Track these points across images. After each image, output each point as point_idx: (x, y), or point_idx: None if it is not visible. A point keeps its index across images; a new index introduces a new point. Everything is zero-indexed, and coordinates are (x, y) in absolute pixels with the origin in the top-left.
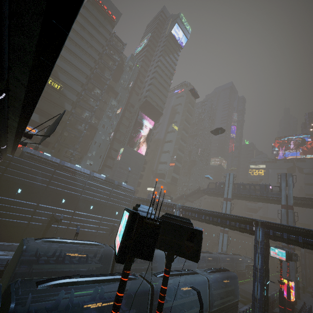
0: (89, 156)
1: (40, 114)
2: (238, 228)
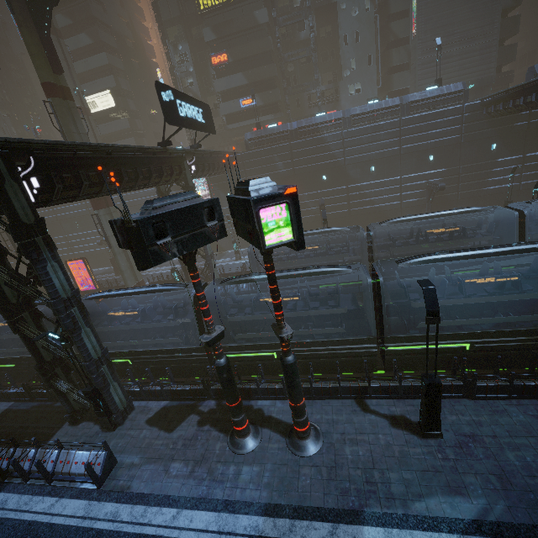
0: (347, 78)
1: (242, 68)
2: None
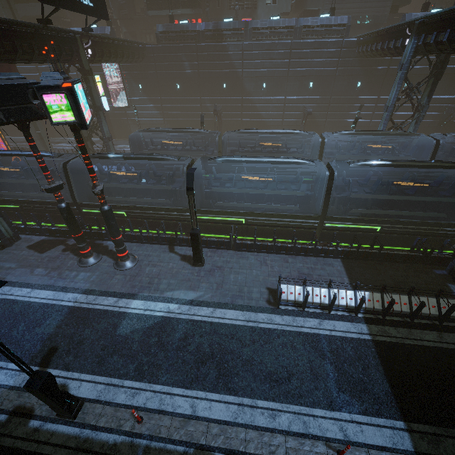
0: None
1: None
2: None
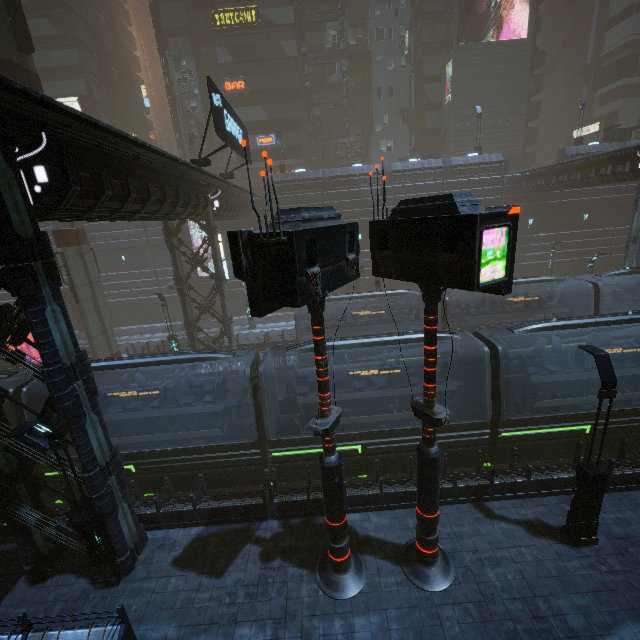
0: (379, 133)
1: (261, 101)
2: None
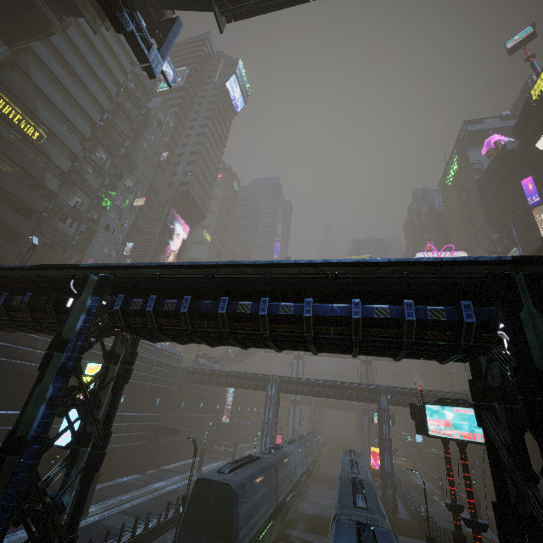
0: None
1: None
2: (361, 397)
